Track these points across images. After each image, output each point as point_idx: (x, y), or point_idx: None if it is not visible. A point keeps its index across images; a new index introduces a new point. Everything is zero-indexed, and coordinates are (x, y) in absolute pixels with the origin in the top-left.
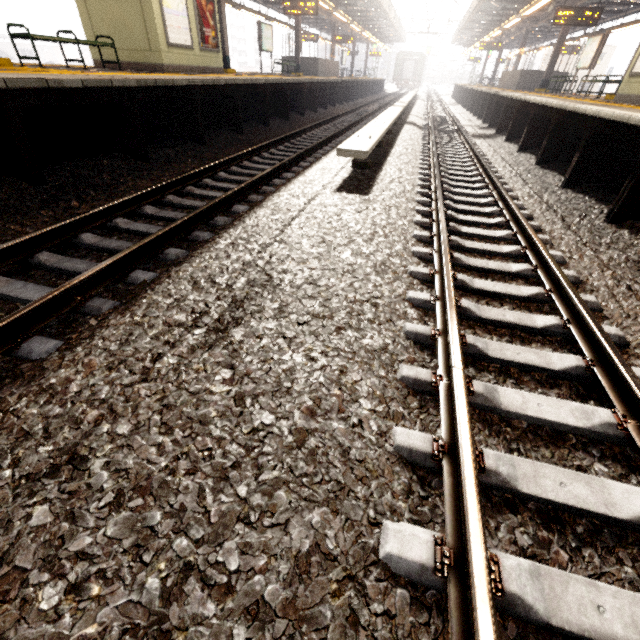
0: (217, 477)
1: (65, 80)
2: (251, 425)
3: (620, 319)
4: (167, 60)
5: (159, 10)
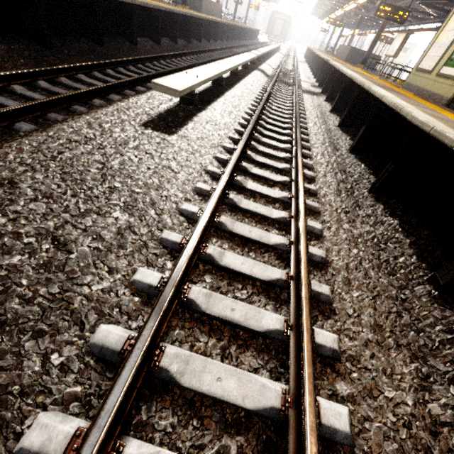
0: None
1: None
2: None
3: (344, 318)
4: None
5: None
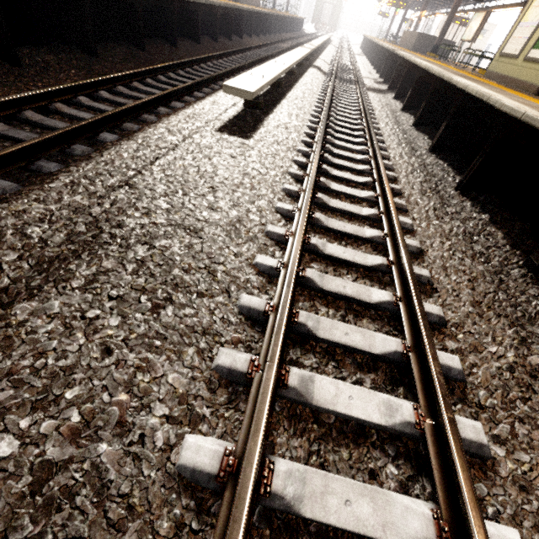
0: None
1: None
2: None
3: (445, 295)
4: None
5: None
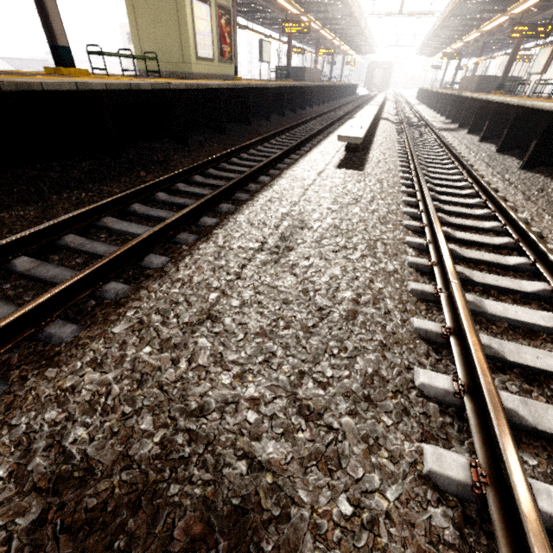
0: (304, 331)
1: (141, 84)
2: (318, 306)
3: None
4: (195, 70)
5: (192, 32)
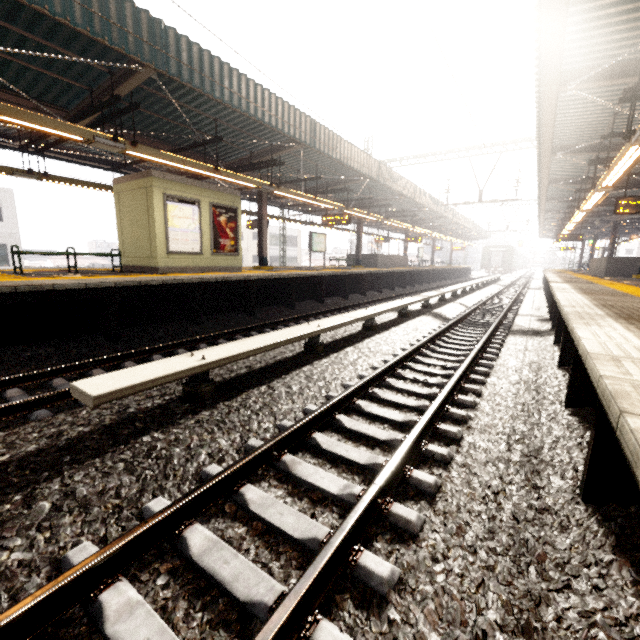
0: None
1: None
2: None
3: None
4: (164, 263)
5: (164, 229)
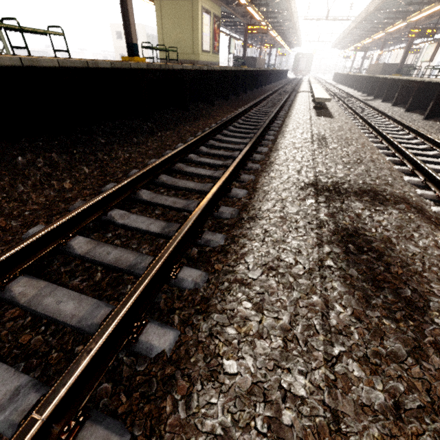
0: (357, 163)
1: (203, 67)
2: (357, 158)
3: None
4: (200, 58)
5: (200, 33)
